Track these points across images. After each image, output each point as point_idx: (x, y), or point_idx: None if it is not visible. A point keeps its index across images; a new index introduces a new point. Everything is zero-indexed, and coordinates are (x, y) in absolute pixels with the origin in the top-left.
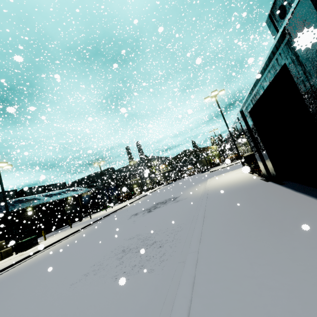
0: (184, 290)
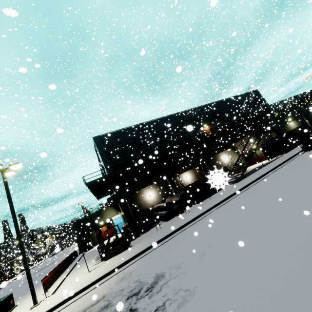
0: (50, 269)
